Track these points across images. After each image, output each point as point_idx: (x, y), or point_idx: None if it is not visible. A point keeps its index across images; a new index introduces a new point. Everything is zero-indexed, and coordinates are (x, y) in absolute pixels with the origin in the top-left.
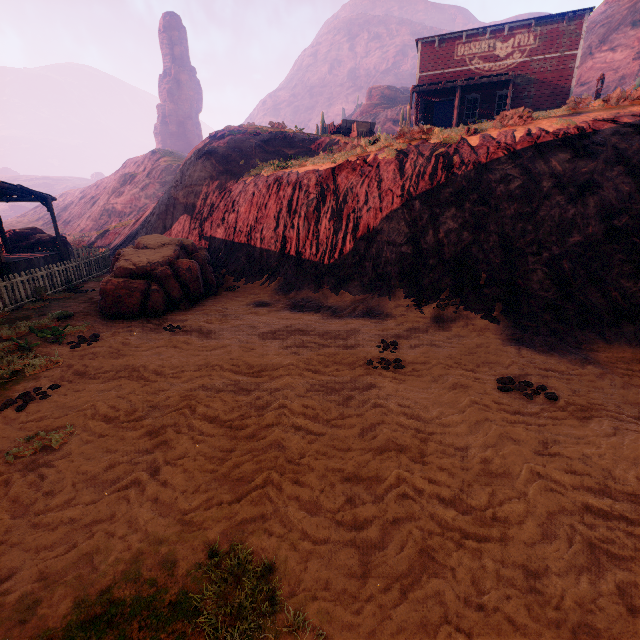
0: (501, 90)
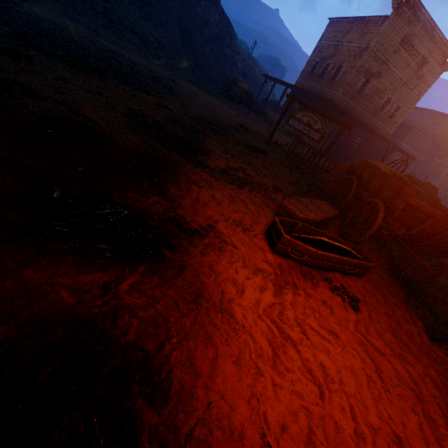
0: None
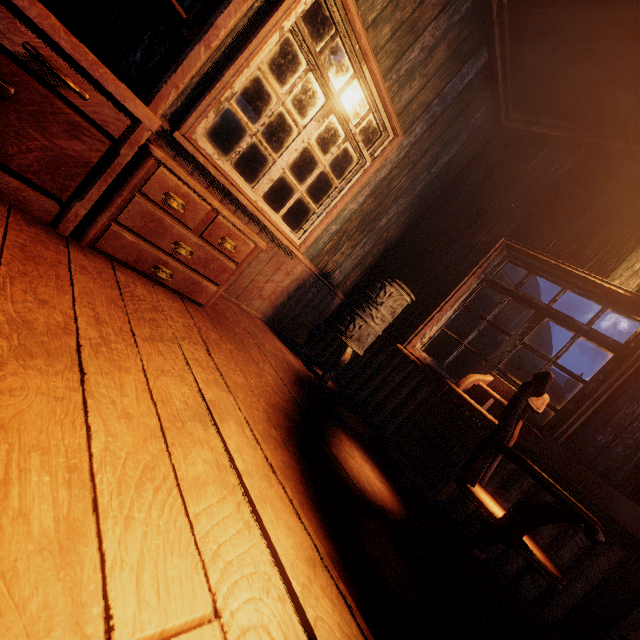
0: (480, 307)
